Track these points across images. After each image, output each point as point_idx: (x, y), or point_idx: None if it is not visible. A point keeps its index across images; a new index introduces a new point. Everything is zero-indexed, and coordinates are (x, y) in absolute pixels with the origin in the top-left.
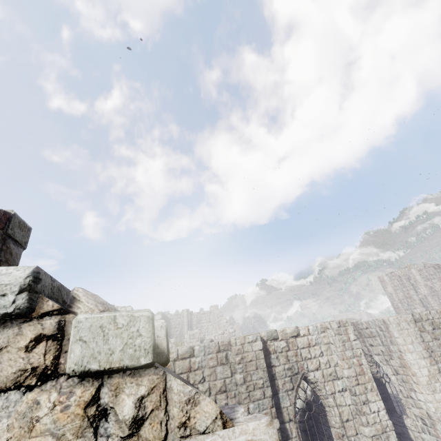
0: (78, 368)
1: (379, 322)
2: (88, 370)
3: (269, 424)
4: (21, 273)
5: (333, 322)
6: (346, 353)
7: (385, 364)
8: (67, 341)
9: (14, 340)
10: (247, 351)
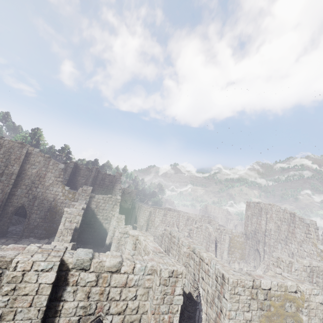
0: None
1: (218, 273)
2: None
3: None
4: None
5: (165, 270)
6: (161, 307)
7: (204, 301)
8: None
9: None
10: (27, 282)
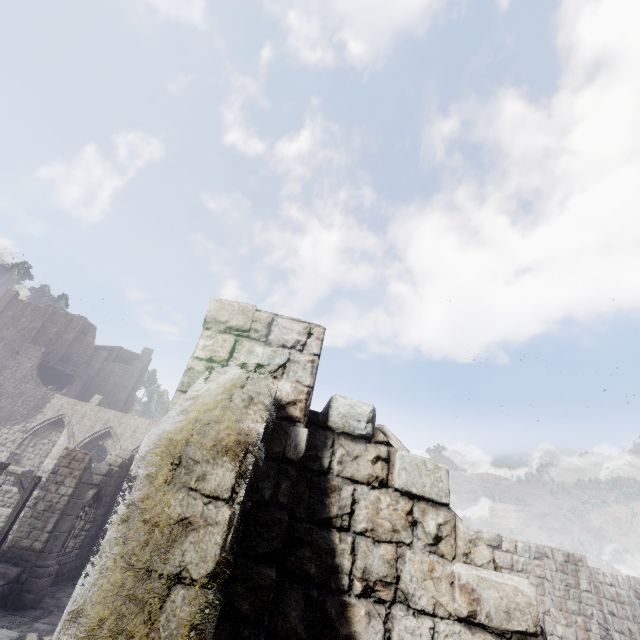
0: (405, 488)
1: (637, 584)
2: (410, 491)
3: (530, 583)
4: (367, 408)
5: (558, 550)
6: (569, 603)
7: None
8: (394, 466)
9: (364, 453)
10: None
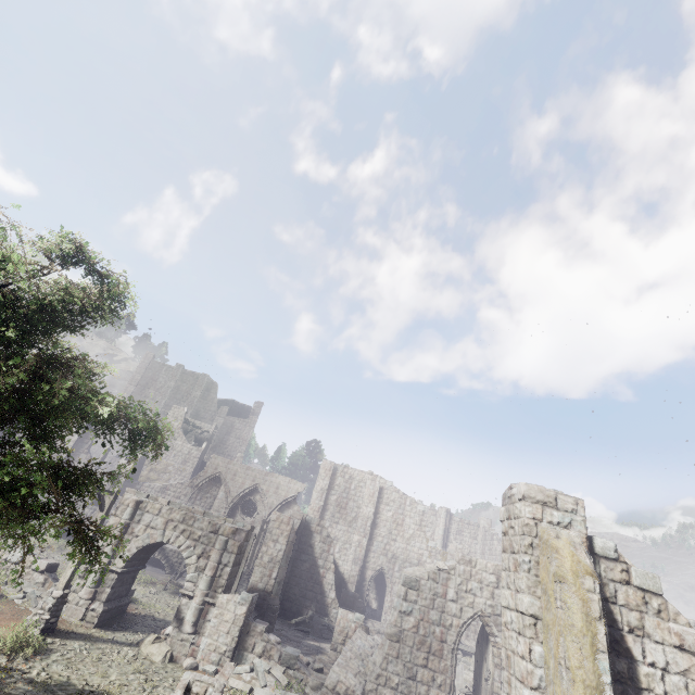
0: (640, 586)
1: None
2: (642, 587)
3: None
4: (612, 544)
5: None
6: None
7: None
8: (631, 574)
9: (615, 567)
10: None
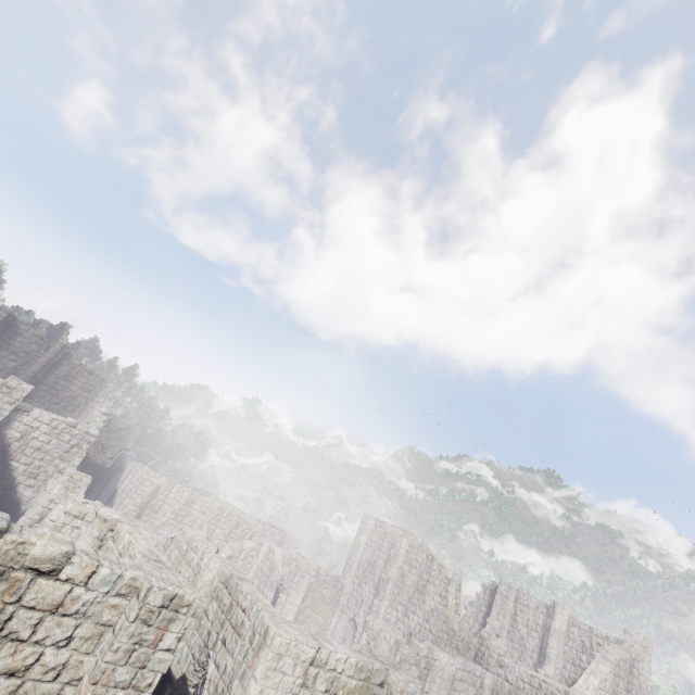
0: None
1: (260, 626)
2: None
3: None
4: None
5: (160, 590)
6: (120, 671)
7: (210, 693)
8: None
9: None
10: None
